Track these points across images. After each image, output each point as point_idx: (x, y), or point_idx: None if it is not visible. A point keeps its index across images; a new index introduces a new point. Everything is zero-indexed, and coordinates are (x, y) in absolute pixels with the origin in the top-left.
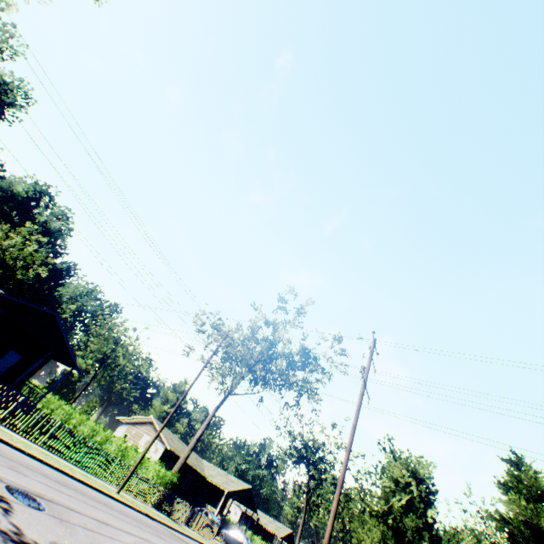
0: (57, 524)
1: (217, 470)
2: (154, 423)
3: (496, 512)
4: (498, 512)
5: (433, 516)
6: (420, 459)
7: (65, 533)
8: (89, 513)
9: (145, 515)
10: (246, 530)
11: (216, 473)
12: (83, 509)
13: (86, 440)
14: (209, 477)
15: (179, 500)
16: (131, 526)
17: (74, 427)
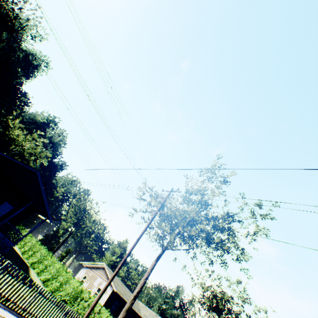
0: None
1: (149, 311)
2: (105, 269)
3: None
4: None
5: None
6: None
7: None
8: None
9: None
10: None
11: (148, 314)
12: None
13: (51, 280)
14: (144, 317)
15: None
16: None
17: (45, 268)
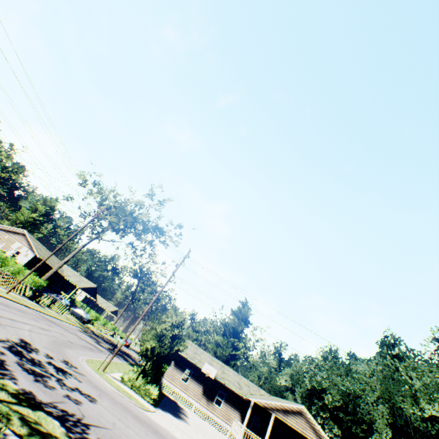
0: (1, 328)
1: (73, 272)
2: (26, 236)
3: (224, 321)
4: (225, 321)
5: (176, 332)
6: (181, 312)
7: (6, 331)
8: (5, 316)
9: (26, 306)
10: (87, 307)
11: (72, 275)
12: (2, 314)
13: None
14: (67, 276)
15: (46, 295)
16: (24, 318)
17: None
